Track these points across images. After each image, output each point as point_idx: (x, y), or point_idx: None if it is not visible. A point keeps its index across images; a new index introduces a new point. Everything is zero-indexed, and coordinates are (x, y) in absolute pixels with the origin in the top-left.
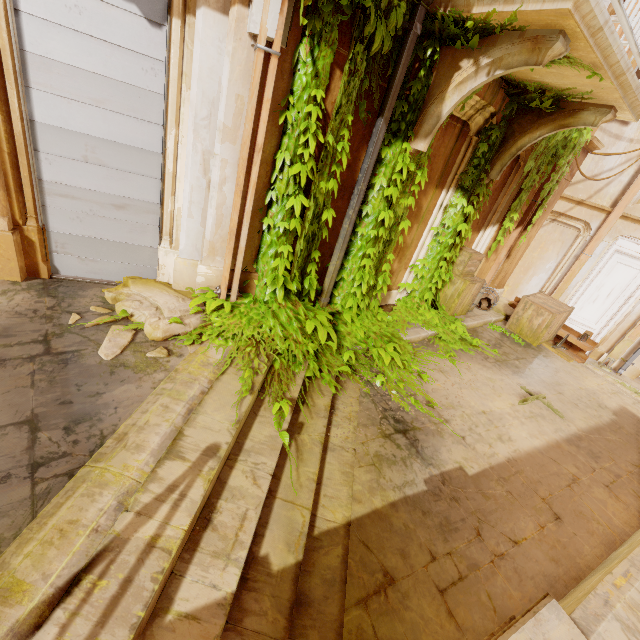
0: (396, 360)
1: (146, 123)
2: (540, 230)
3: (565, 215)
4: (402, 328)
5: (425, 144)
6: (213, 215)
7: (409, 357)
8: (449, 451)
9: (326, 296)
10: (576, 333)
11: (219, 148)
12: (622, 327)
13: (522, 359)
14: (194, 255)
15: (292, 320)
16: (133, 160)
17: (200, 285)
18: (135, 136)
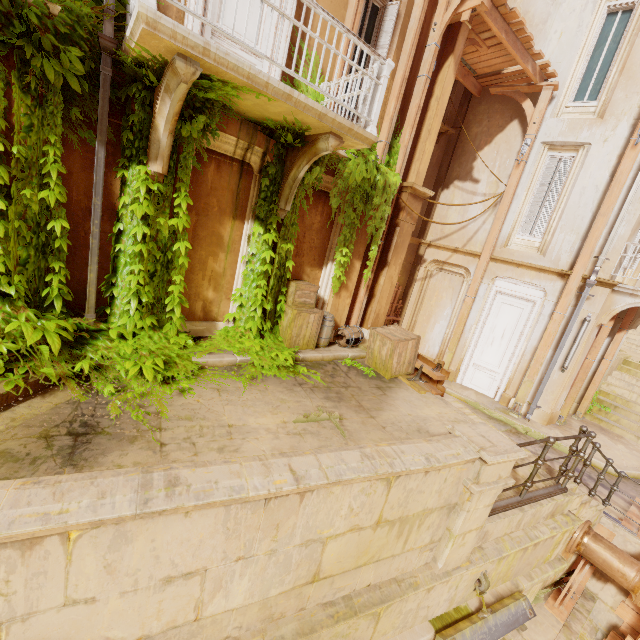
0: (145, 372)
1: None
2: (432, 279)
3: (448, 263)
4: (203, 352)
5: (157, 165)
6: None
7: (182, 375)
8: (122, 455)
9: (89, 311)
10: (433, 364)
11: None
12: (521, 368)
13: (354, 387)
14: None
15: None
16: None
17: None
18: None
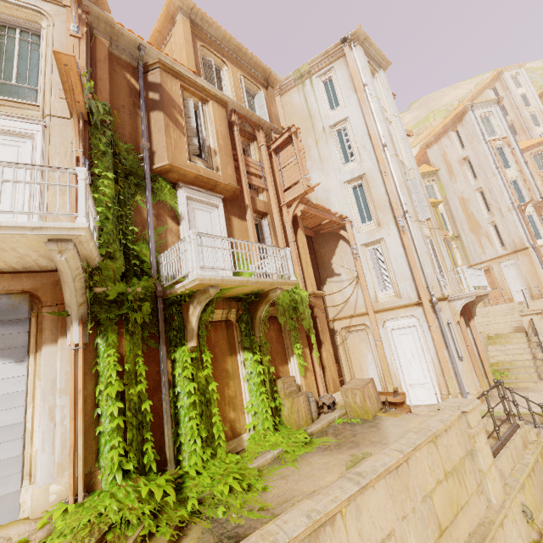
0: (234, 486)
1: (14, 409)
2: (347, 340)
3: (351, 326)
4: (250, 459)
5: (193, 342)
6: (59, 442)
7: (253, 479)
8: None
9: (171, 463)
10: (391, 393)
11: (59, 401)
12: (438, 371)
13: (358, 434)
14: (48, 480)
15: (130, 493)
16: (4, 434)
17: (53, 503)
18: (6, 419)
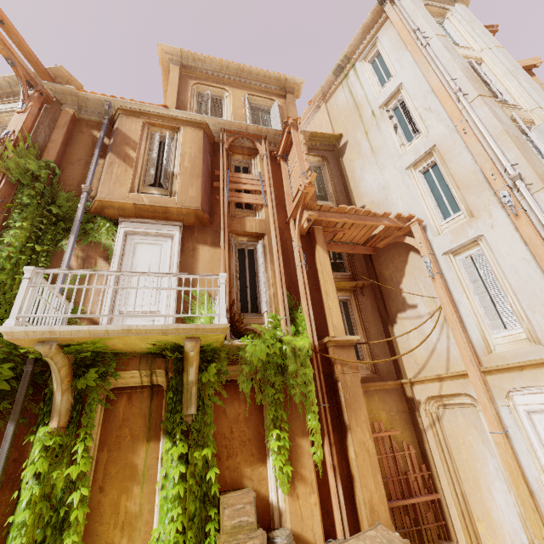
0: None
1: None
2: (443, 422)
3: (444, 395)
4: None
5: (53, 421)
6: None
7: None
8: None
9: None
10: None
11: None
12: None
13: None
14: None
15: None
16: None
17: None
18: None
